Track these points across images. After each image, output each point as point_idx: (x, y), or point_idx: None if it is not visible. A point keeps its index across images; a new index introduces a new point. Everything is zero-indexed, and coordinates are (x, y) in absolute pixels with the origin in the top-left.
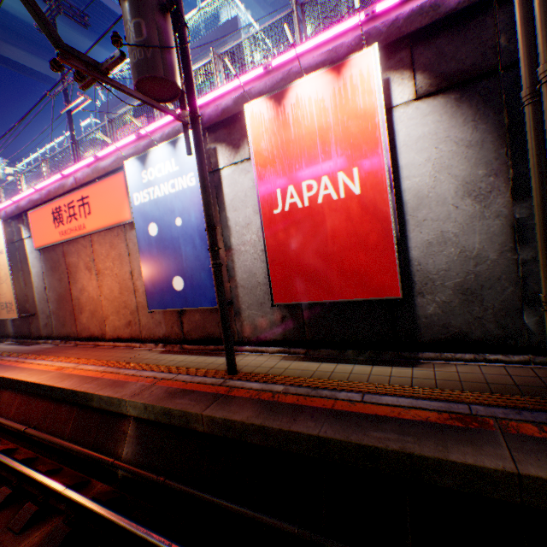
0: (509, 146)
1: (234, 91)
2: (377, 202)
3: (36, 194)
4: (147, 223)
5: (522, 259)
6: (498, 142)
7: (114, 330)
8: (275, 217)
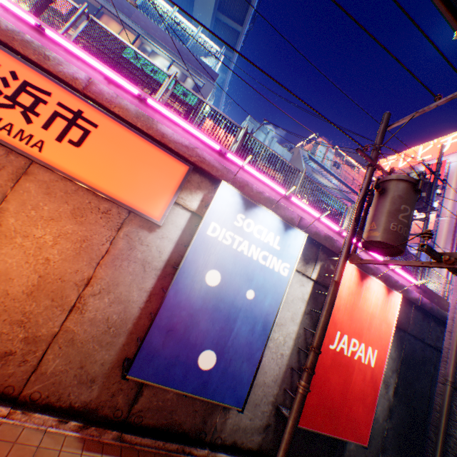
0: (399, 367)
1: (312, 216)
2: (377, 377)
3: None
4: (209, 264)
5: (387, 426)
6: (397, 363)
7: None
8: (329, 350)
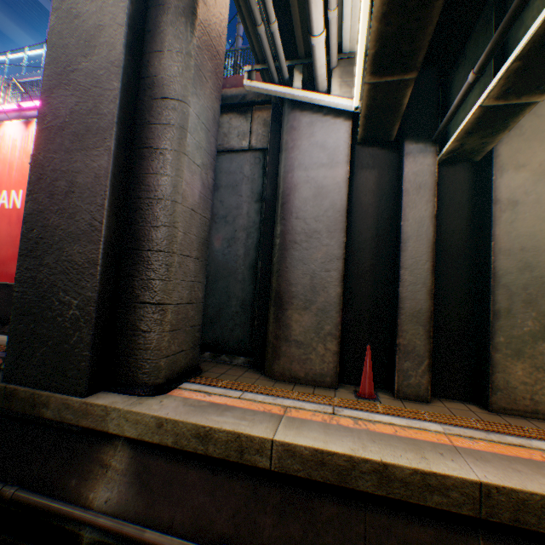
0: None
1: (2, 113)
2: None
3: None
4: None
5: None
6: None
7: None
8: None
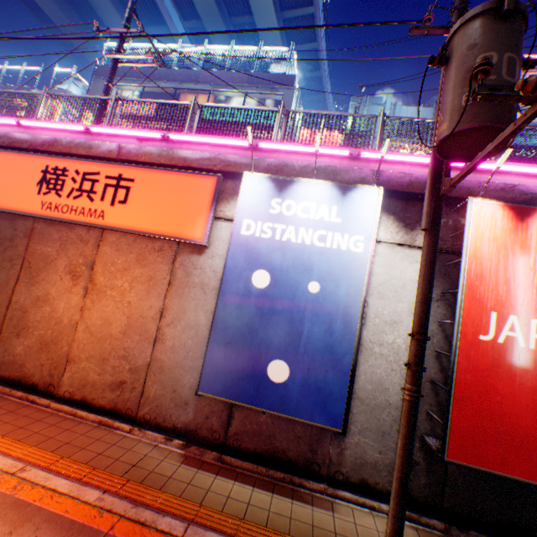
0: None
1: (410, 164)
2: None
3: (11, 128)
4: (252, 265)
5: None
6: None
7: (79, 384)
8: (479, 343)
